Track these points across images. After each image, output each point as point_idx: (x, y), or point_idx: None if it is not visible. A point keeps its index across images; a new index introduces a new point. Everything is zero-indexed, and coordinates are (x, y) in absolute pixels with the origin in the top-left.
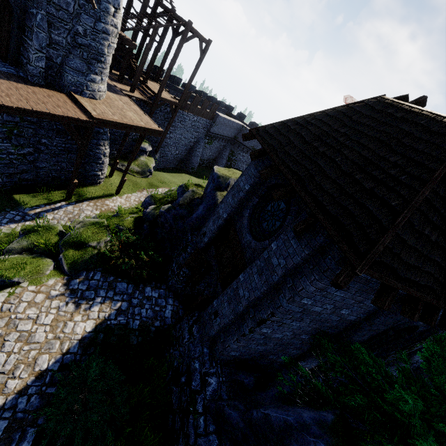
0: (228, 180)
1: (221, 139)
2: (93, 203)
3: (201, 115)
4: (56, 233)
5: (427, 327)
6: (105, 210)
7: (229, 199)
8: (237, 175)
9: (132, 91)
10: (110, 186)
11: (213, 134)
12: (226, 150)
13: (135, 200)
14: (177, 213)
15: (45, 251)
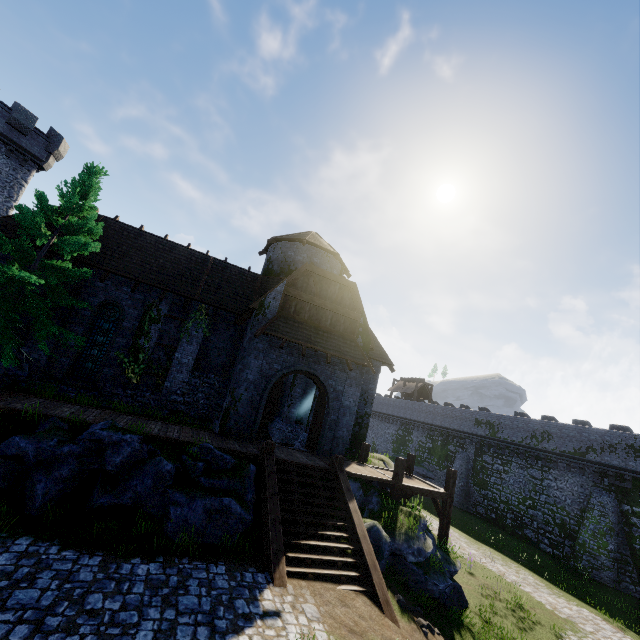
0: None
1: None
2: None
3: None
4: None
5: (141, 311)
6: None
7: None
8: None
9: None
10: None
11: None
12: None
13: None
14: None
15: None
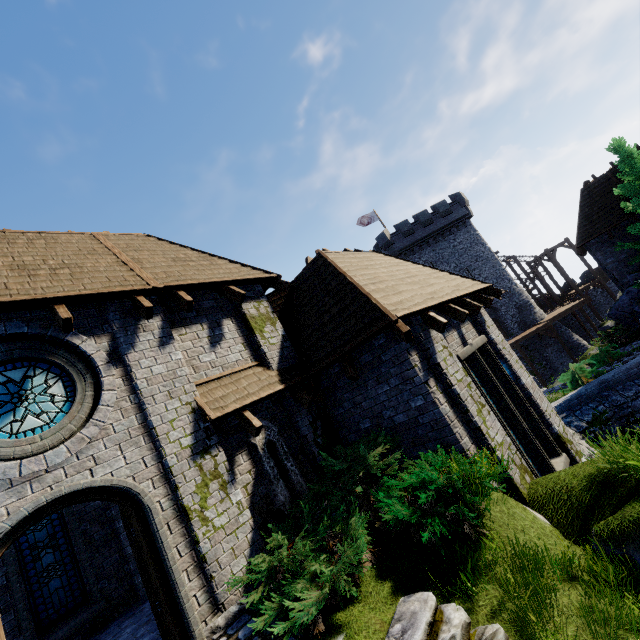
0: None
1: None
2: None
3: None
4: None
5: None
6: None
7: None
8: None
9: (561, 305)
10: None
11: None
12: None
13: None
14: (615, 307)
15: None
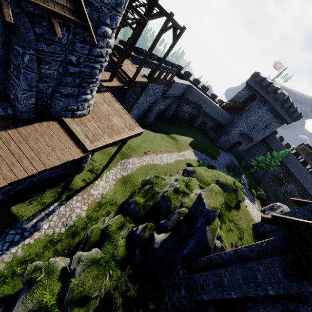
0: (216, 211)
1: (173, 97)
2: (80, 197)
3: (161, 83)
4: (57, 276)
5: None
6: (91, 203)
7: (239, 278)
8: (220, 200)
9: (110, 80)
10: (92, 168)
11: (167, 95)
12: (175, 104)
13: (113, 178)
14: (169, 246)
15: (50, 307)
